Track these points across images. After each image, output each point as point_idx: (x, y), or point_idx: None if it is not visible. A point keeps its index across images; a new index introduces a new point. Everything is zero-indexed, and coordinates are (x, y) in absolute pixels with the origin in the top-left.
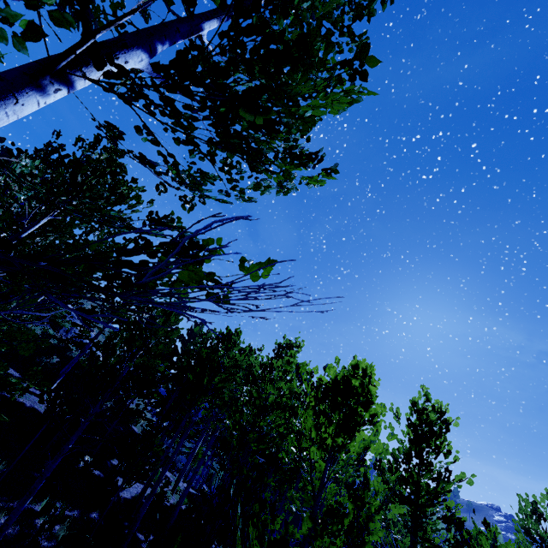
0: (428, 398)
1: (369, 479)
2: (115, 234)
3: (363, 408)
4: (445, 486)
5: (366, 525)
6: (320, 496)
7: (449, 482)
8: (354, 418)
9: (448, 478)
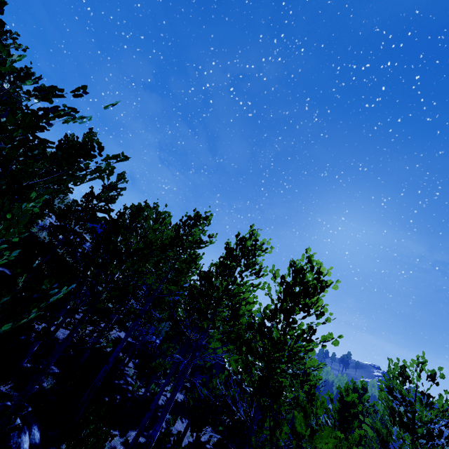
0: (310, 260)
1: None
2: None
3: None
4: (307, 345)
5: None
6: None
7: (312, 341)
8: None
9: (310, 336)
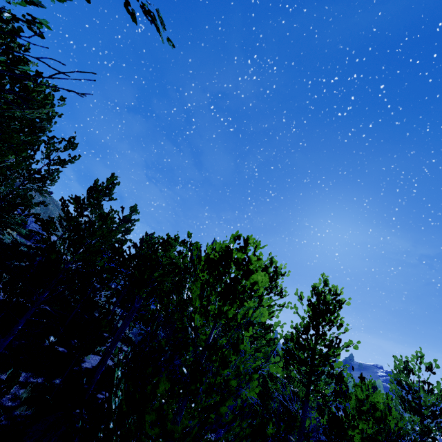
0: (326, 284)
1: (239, 341)
2: (29, 132)
3: (244, 277)
4: (335, 351)
5: (226, 383)
6: (202, 358)
7: (339, 347)
8: (234, 286)
9: (338, 344)
